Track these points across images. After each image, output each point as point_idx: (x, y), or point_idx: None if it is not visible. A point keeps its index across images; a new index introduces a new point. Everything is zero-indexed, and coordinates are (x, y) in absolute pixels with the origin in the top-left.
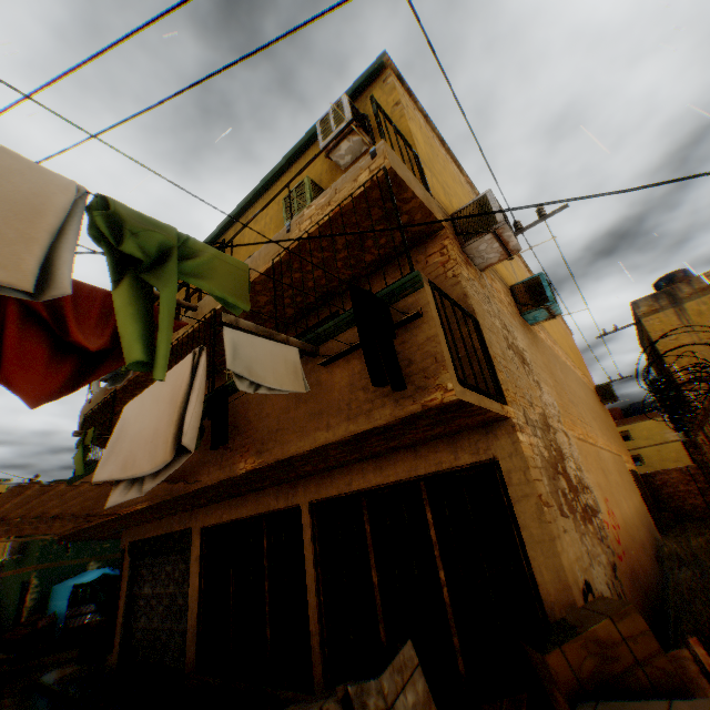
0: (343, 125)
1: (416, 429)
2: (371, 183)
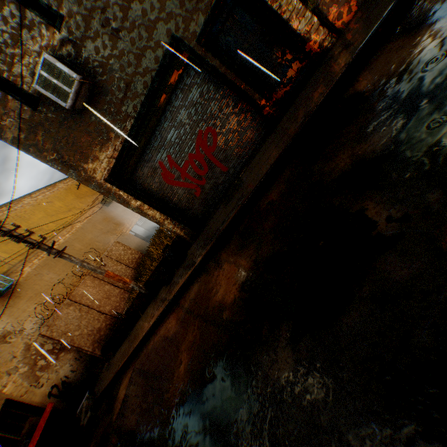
0: None
1: None
2: None
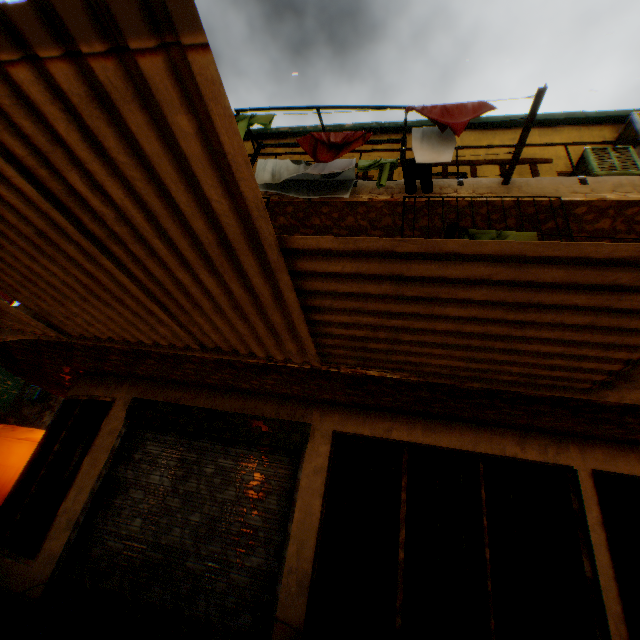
0: None
1: None
2: None
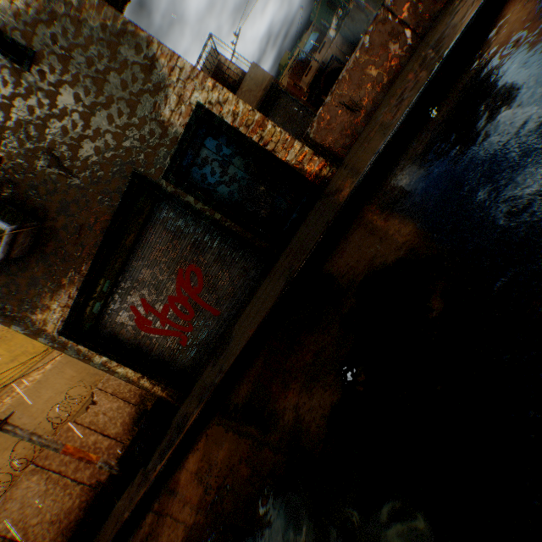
0: None
1: None
2: None
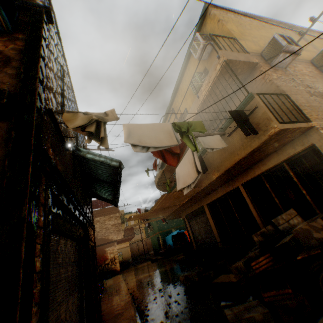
0: (201, 46)
1: (271, 145)
2: (221, 68)
